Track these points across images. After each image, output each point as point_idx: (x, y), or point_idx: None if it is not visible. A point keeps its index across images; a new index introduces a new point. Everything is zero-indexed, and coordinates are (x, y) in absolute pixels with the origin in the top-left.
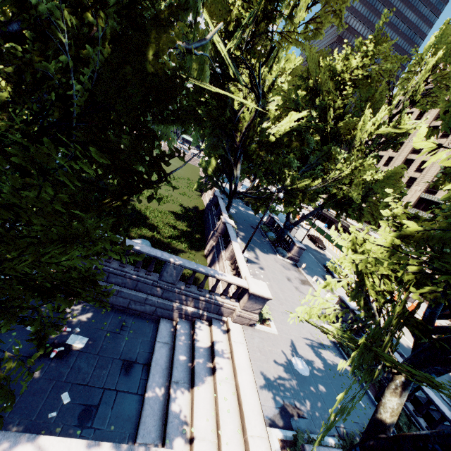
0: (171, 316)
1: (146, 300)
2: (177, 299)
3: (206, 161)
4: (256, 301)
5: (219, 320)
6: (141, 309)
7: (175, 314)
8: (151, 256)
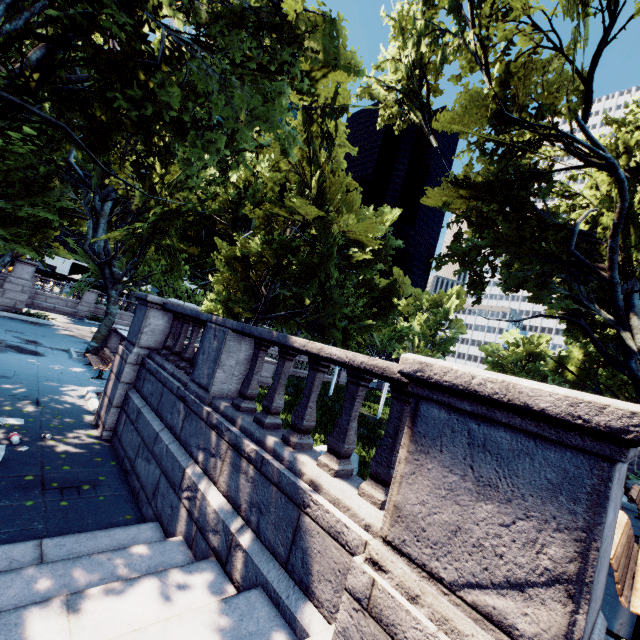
0: (173, 523)
1: (156, 442)
2: (201, 445)
3: (557, 356)
4: (483, 463)
5: (286, 617)
6: (144, 472)
7: (181, 514)
8: (193, 316)
